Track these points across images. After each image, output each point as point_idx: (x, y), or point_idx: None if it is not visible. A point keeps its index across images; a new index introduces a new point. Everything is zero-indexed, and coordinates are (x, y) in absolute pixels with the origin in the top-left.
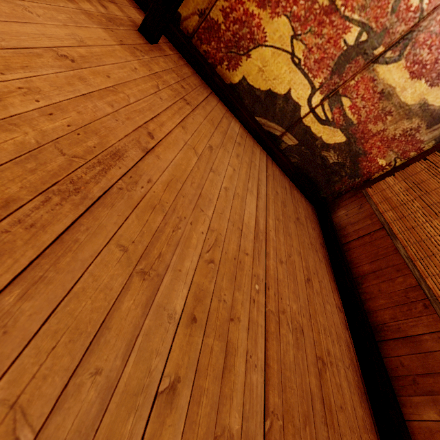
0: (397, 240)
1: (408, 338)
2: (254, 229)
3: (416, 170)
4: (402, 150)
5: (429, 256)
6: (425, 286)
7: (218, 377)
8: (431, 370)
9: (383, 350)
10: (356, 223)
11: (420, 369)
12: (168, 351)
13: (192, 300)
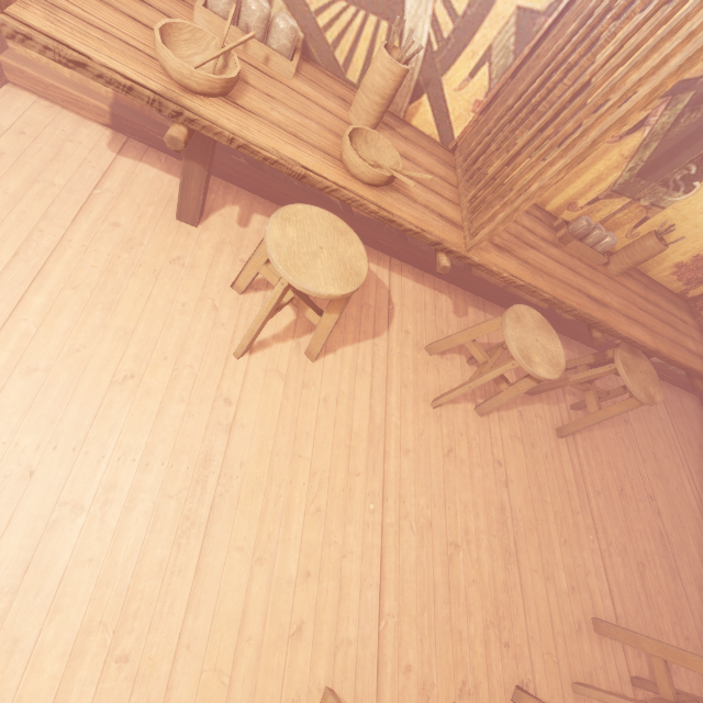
0: None
1: None
2: (697, 507)
3: None
4: None
5: None
6: None
7: None
8: None
9: None
10: None
11: None
12: None
13: None
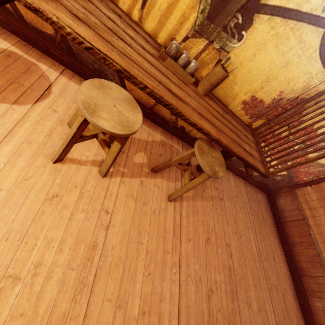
0: (311, 229)
1: (313, 276)
2: (256, 253)
3: (323, 188)
4: (317, 175)
5: (324, 242)
6: (321, 256)
7: (267, 322)
8: (320, 290)
9: (302, 279)
10: (290, 211)
11: (316, 289)
12: (259, 322)
13: (257, 304)
